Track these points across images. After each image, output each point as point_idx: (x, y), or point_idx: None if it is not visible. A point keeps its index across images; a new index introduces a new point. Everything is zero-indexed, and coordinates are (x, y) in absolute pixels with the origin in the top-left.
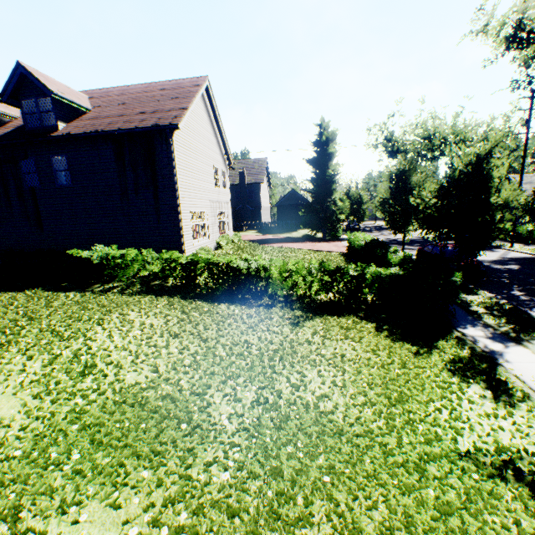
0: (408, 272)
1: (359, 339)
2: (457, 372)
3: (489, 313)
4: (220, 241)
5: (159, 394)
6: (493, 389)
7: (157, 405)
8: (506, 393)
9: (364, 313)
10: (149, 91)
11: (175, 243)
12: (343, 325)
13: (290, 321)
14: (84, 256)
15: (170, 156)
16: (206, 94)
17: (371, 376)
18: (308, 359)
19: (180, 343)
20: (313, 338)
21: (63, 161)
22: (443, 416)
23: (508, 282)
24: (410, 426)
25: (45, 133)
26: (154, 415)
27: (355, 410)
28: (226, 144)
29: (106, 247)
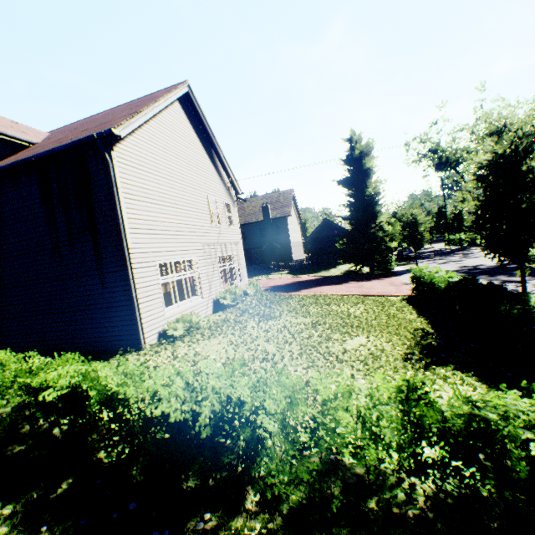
0: None
1: None
2: None
3: None
4: (221, 297)
5: None
6: None
7: None
8: None
9: None
10: (113, 111)
11: (129, 318)
12: None
13: None
14: None
15: (111, 181)
16: (189, 106)
17: None
18: None
19: None
20: None
21: None
22: None
23: None
24: None
25: None
26: None
27: None
28: (228, 169)
29: None
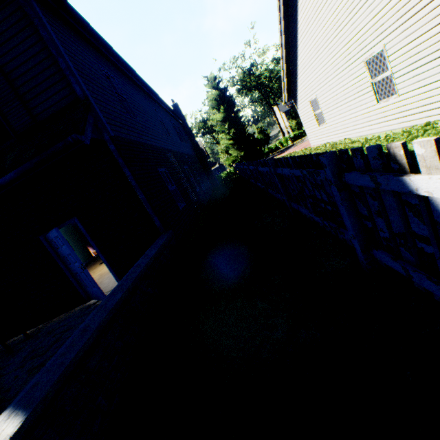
0: None
1: None
2: None
3: None
4: None
5: None
6: None
7: None
8: None
9: None
10: None
11: None
12: None
13: None
14: None
15: None
16: None
17: None
18: None
19: None
20: None
21: None
22: None
23: None
24: None
25: None
26: None
27: None
28: None
29: None
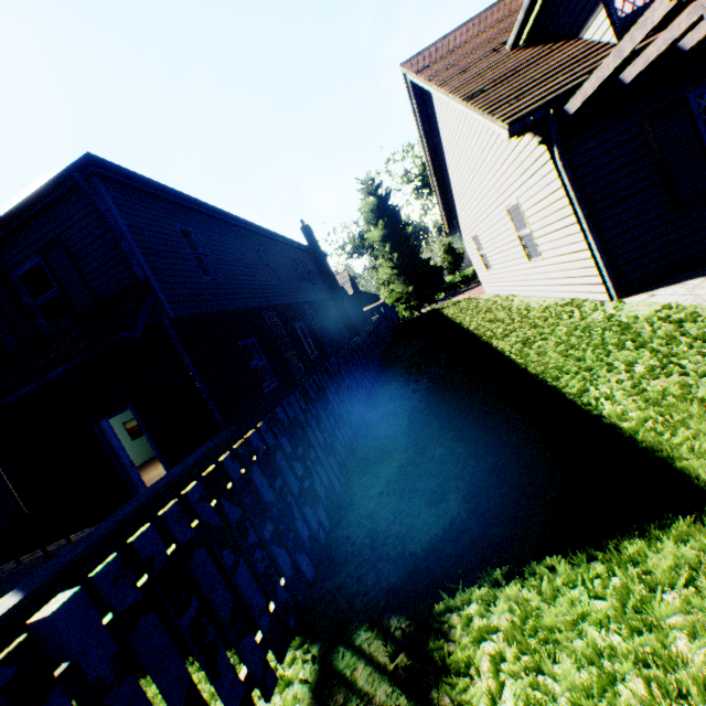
0: None
1: None
2: None
3: None
4: None
5: None
6: None
7: None
8: None
9: None
10: None
11: None
12: None
13: None
14: None
15: None
16: None
17: None
18: None
19: None
20: None
21: None
22: None
23: None
24: None
25: None
26: None
27: None
28: None
29: None
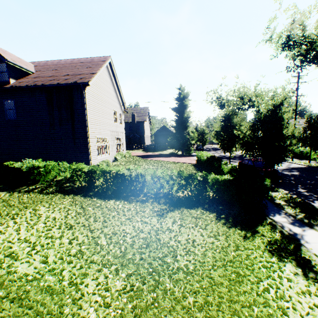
0: (235, 177)
1: (204, 227)
2: (275, 252)
3: (288, 205)
4: (116, 156)
5: (40, 286)
6: (302, 266)
7: (35, 299)
8: (312, 270)
9: (207, 206)
10: (73, 63)
11: (85, 157)
12: (194, 215)
13: (157, 213)
14: (16, 166)
15: (83, 102)
16: (109, 67)
17: (214, 258)
18: (168, 246)
19: (72, 234)
20: (172, 227)
21: (12, 103)
22: (271, 295)
23: (295, 183)
24: (248, 309)
25: (0, 85)
26: (28, 312)
27: (203, 293)
28: (122, 97)
29: (34, 160)
